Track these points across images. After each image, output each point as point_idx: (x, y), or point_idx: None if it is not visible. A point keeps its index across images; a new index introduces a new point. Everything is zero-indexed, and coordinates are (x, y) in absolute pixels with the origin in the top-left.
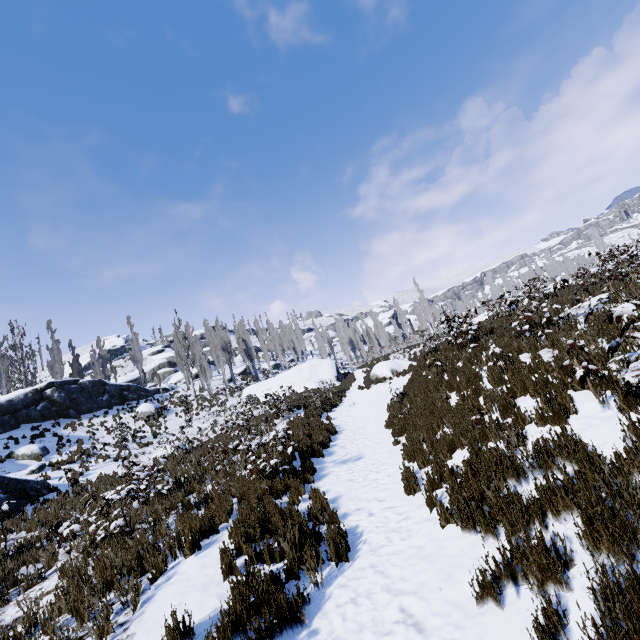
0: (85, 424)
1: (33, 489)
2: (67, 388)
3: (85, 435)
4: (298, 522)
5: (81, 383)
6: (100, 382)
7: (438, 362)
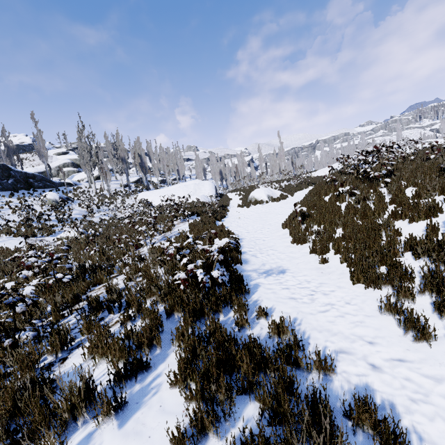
0: None
1: None
2: None
3: None
4: (284, 377)
5: None
6: (4, 166)
7: (355, 190)
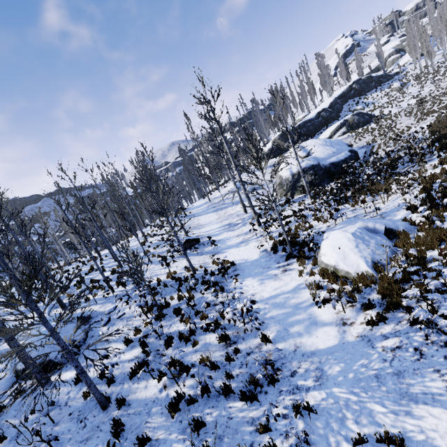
0: (369, 97)
1: (372, 116)
2: (358, 83)
3: (372, 101)
4: None
5: (362, 79)
6: (370, 77)
7: None
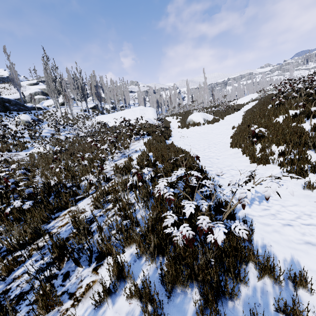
0: None
1: None
2: None
3: None
4: None
5: None
6: None
7: None
